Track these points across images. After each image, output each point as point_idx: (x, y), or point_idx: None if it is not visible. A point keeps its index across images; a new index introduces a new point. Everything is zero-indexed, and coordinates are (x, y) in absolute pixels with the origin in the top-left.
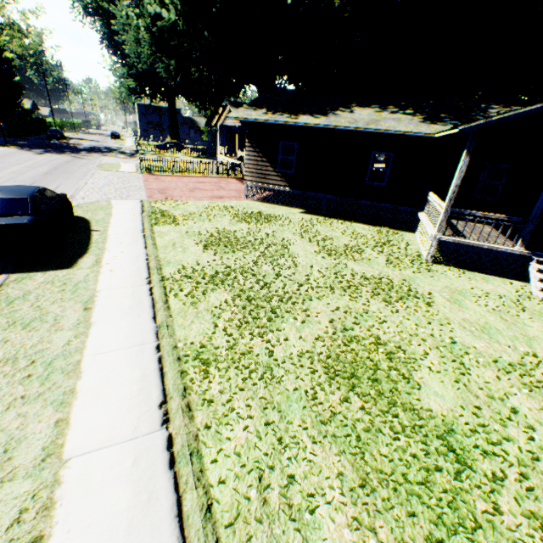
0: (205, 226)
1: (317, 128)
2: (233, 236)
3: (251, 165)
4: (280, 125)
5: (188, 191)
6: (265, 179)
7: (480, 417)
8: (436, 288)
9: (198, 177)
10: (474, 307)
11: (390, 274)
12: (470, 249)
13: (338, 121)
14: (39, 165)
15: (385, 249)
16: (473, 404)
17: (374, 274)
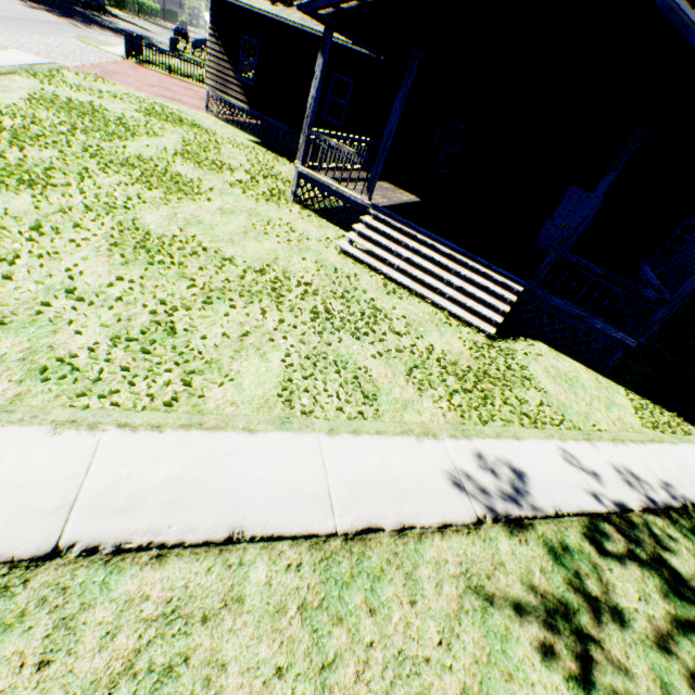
0: (82, 98)
1: (281, 25)
2: (97, 111)
3: (213, 64)
4: (244, 10)
5: (147, 85)
6: (226, 88)
7: (11, 218)
8: (235, 204)
9: (197, 87)
10: (238, 221)
11: (211, 184)
12: (328, 191)
13: (291, 15)
14: (2, 11)
15: (268, 181)
16: (28, 216)
17: (190, 177)
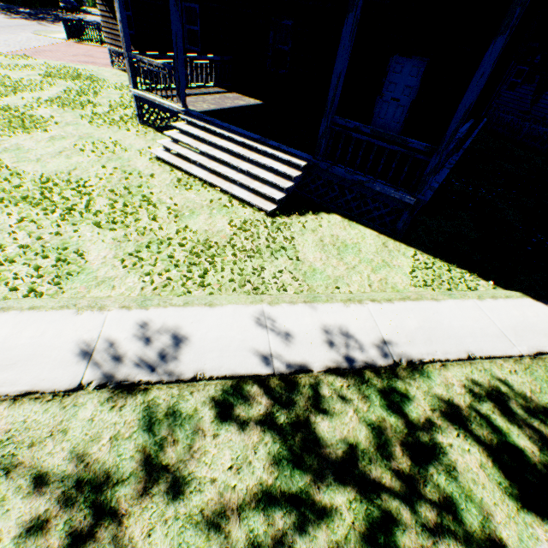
0: None
1: None
2: None
3: (106, 24)
4: None
5: (71, 55)
6: (119, 42)
7: None
8: (73, 132)
9: None
10: (63, 144)
11: (63, 119)
12: (158, 107)
13: None
14: None
15: (128, 111)
16: None
17: (46, 116)
